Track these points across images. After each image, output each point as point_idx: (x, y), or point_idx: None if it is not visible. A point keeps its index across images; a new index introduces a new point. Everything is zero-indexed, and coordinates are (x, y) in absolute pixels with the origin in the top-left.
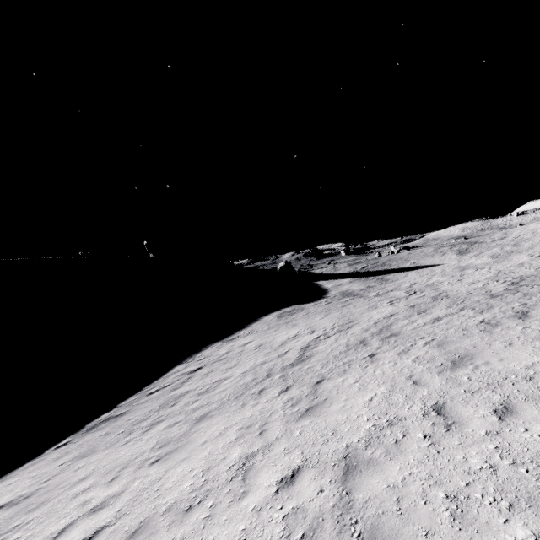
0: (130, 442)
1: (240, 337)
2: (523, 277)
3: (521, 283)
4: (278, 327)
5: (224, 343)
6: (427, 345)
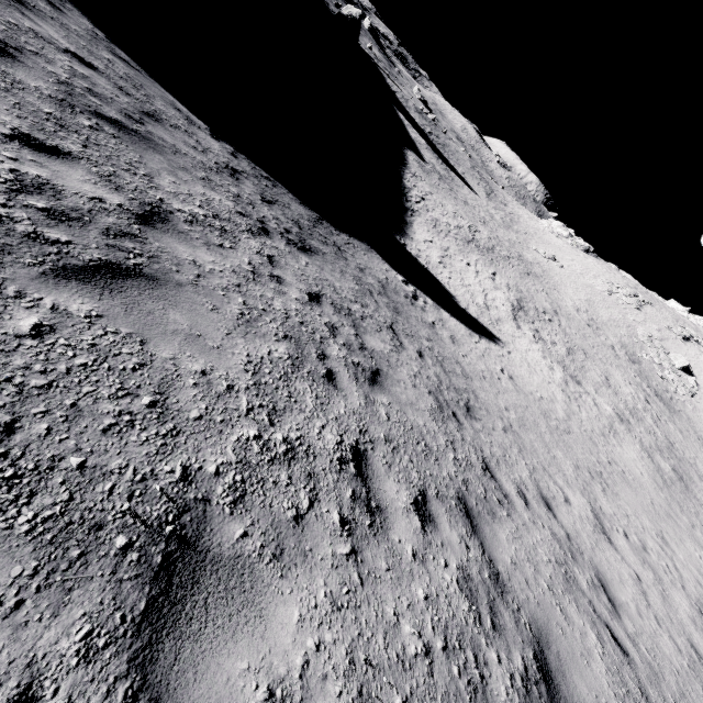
0: (446, 239)
1: (420, 180)
2: (520, 254)
3: (521, 258)
4: (437, 191)
5: (414, 178)
6: (513, 268)
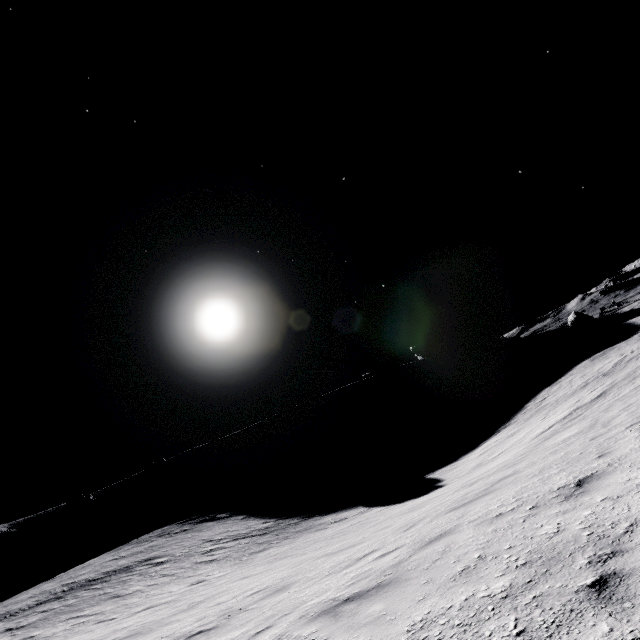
0: (534, 417)
1: (564, 380)
2: None
3: None
4: (593, 364)
5: (553, 386)
6: None
